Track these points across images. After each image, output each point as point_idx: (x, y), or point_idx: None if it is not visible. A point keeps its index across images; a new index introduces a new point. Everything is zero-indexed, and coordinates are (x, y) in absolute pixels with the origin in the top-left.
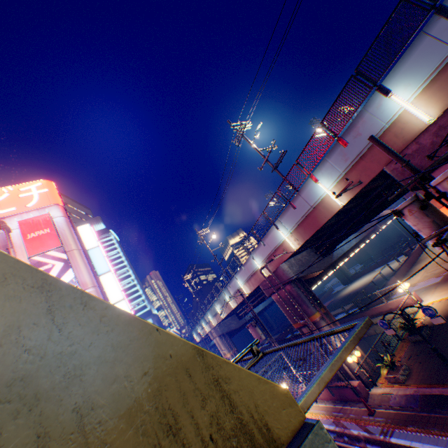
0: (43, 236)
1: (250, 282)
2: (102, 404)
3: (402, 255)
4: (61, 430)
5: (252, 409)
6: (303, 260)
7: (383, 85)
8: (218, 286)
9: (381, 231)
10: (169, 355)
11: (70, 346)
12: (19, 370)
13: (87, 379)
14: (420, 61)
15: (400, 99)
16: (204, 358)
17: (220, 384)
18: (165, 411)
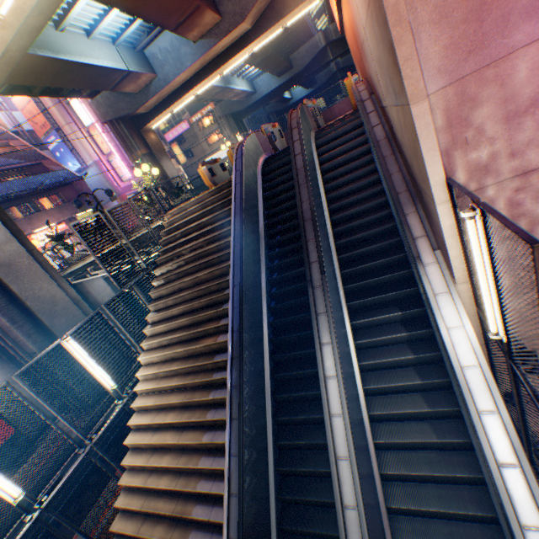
0: None
1: None
2: None
3: None
4: None
5: None
6: (112, 100)
7: None
8: None
9: None
10: None
11: None
12: None
13: None
14: None
15: None
16: None
17: None
18: None
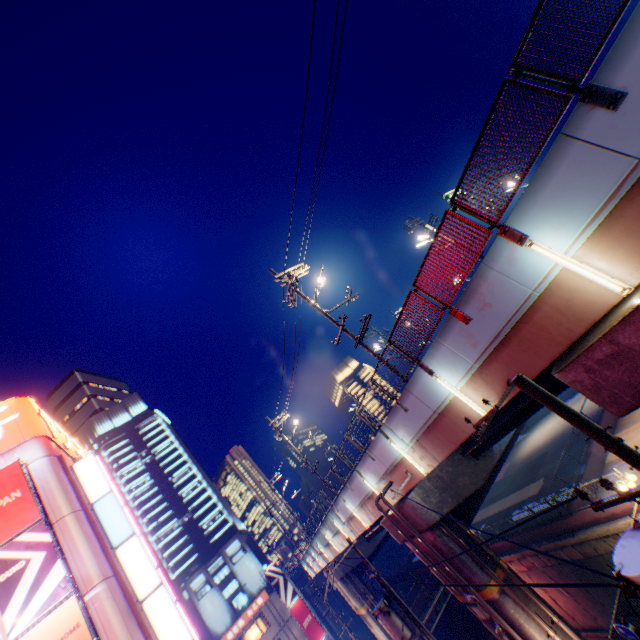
0: (10, 506)
1: (366, 508)
2: None
3: None
4: None
5: None
6: (444, 476)
7: (509, 225)
8: (320, 506)
9: None
10: None
11: None
12: None
13: None
14: (573, 185)
15: (551, 249)
16: None
17: None
18: None
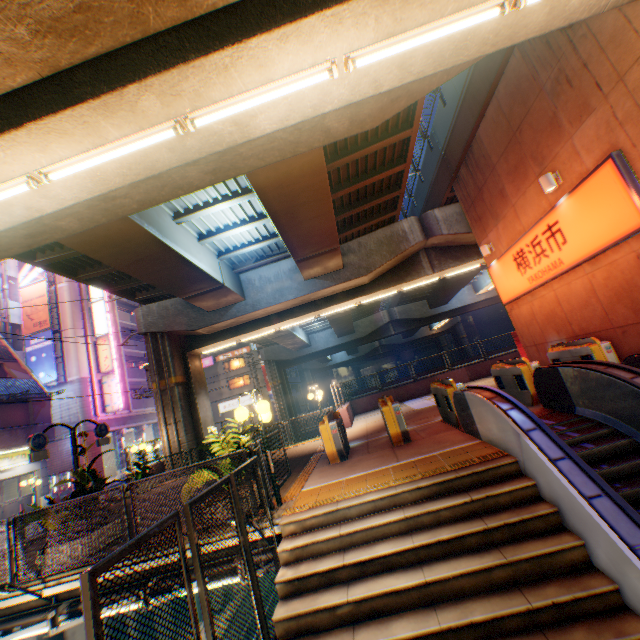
0: None
1: None
2: None
3: None
4: None
5: None
6: (172, 310)
7: None
8: None
9: None
10: None
11: None
12: None
13: None
14: None
15: None
16: None
17: None
18: None
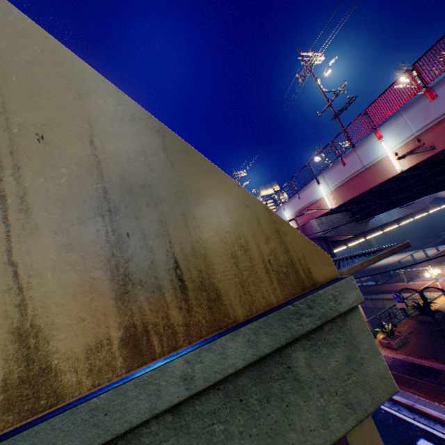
0: None
1: None
2: (199, 218)
3: (443, 245)
4: (175, 223)
5: (300, 257)
6: (334, 222)
7: None
8: None
9: (430, 215)
10: (245, 205)
11: (178, 177)
12: (148, 181)
13: (189, 200)
14: None
15: None
16: (270, 215)
17: (280, 235)
18: (240, 236)
